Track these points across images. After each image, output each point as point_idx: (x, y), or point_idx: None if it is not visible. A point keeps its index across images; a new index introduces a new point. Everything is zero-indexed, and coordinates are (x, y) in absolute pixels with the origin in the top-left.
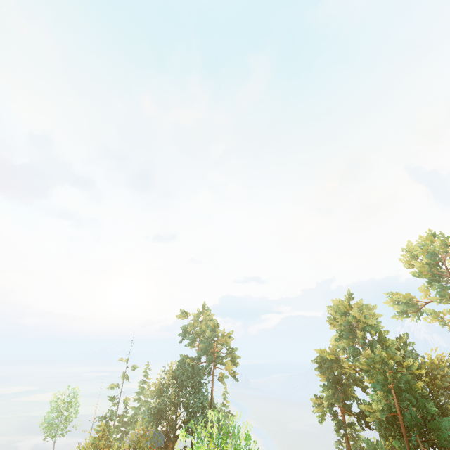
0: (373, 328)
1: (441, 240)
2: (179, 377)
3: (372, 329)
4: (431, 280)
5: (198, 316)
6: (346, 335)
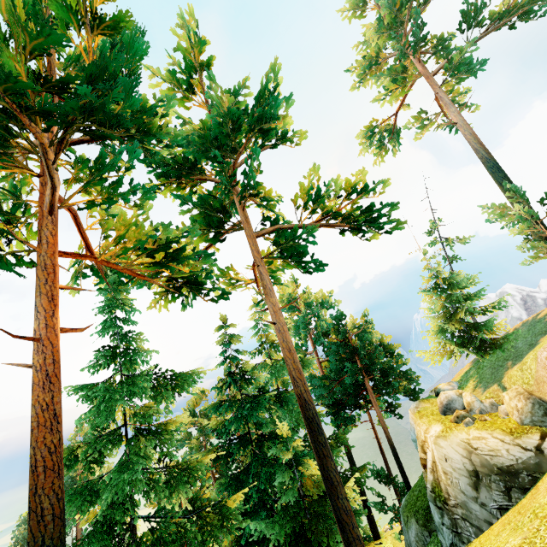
0: (207, 429)
1: (280, 296)
2: (23, 544)
3: (206, 431)
4: (299, 334)
5: (74, 439)
6: (183, 445)
